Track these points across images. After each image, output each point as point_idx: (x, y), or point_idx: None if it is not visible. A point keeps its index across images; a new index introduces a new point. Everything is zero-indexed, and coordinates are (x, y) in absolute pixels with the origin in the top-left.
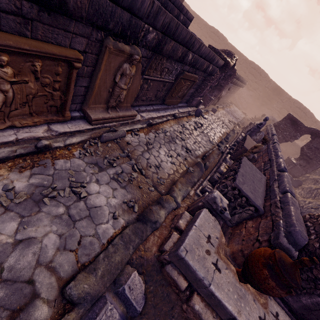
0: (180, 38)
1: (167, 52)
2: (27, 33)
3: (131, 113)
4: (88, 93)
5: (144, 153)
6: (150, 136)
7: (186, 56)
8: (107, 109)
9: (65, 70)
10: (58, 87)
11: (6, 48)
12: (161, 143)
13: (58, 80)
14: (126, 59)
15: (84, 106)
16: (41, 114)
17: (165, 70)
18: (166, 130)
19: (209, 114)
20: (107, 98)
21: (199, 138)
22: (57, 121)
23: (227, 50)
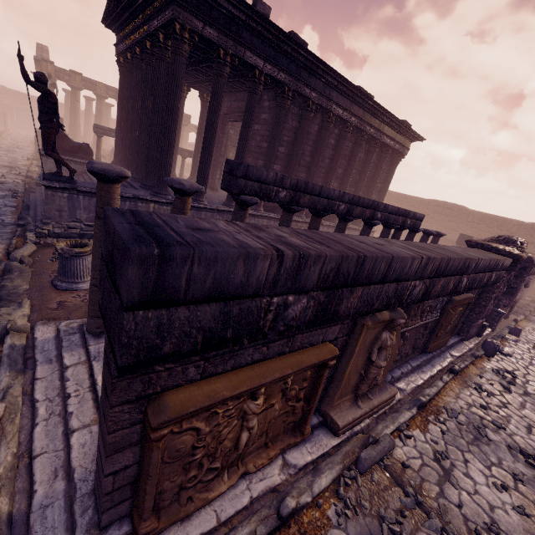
0: (451, 270)
1: (434, 293)
2: (286, 349)
3: (389, 394)
4: (332, 386)
5: (443, 486)
6: (432, 434)
7: (458, 284)
8: (354, 399)
9: (313, 371)
10: (303, 396)
11: (272, 382)
12: (461, 448)
13: (304, 386)
14: (384, 326)
15: (324, 405)
16: (276, 439)
17: (427, 309)
18: (455, 411)
19: (509, 341)
20: (356, 384)
21: (530, 414)
22: (294, 445)
23: (500, 236)
